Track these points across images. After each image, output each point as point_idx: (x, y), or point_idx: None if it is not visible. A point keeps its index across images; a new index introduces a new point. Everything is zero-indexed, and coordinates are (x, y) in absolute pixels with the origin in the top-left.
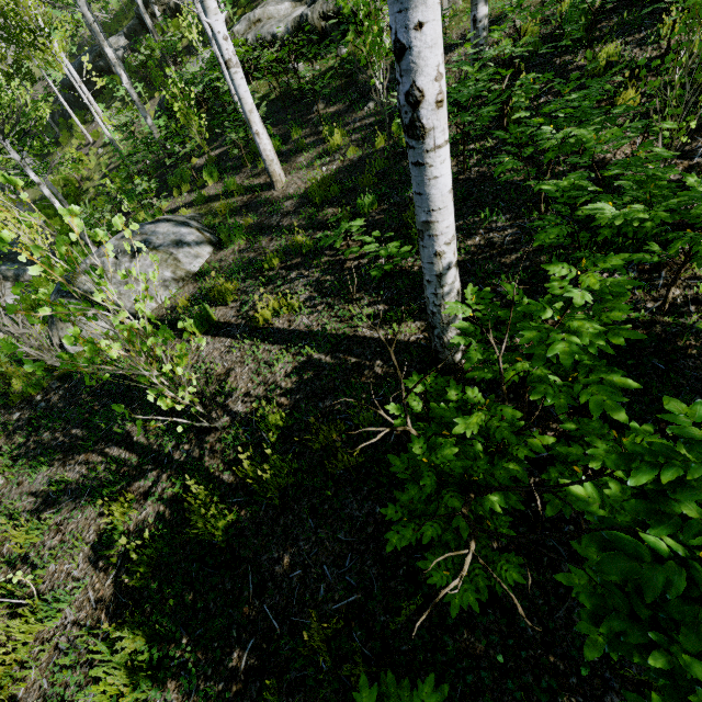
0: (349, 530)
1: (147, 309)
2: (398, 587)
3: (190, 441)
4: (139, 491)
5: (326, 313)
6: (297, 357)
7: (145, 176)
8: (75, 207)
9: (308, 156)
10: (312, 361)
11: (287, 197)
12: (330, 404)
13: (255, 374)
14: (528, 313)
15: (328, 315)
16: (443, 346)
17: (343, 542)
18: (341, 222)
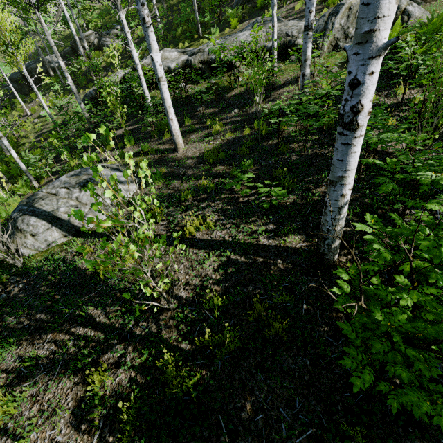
0: (291, 379)
1: (91, 225)
2: (341, 419)
3: (147, 319)
4: (110, 362)
5: (233, 229)
6: (221, 257)
7: (76, 138)
8: (131, 153)
9: (198, 135)
10: (231, 260)
11: (188, 158)
12: (252, 289)
13: (190, 269)
14: (413, 230)
15: (235, 230)
16: (330, 250)
17: (289, 388)
18: (238, 174)
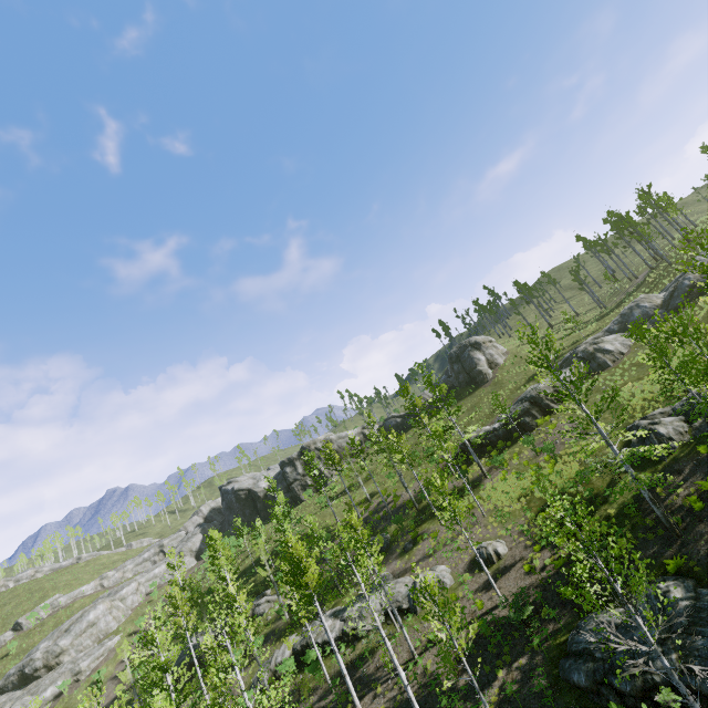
0: None
1: None
2: None
3: None
4: None
5: None
6: None
7: None
8: None
9: (369, 698)
10: None
11: None
12: None
13: None
14: None
15: None
16: None
17: None
18: None
